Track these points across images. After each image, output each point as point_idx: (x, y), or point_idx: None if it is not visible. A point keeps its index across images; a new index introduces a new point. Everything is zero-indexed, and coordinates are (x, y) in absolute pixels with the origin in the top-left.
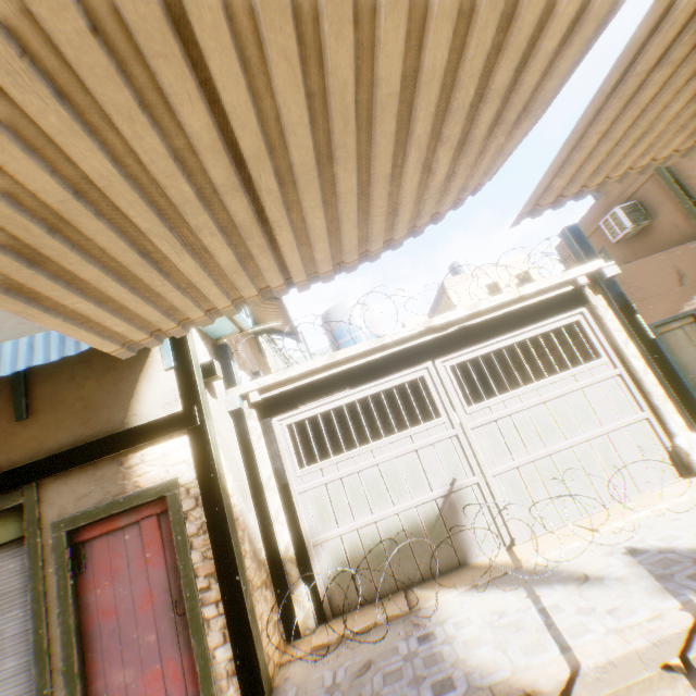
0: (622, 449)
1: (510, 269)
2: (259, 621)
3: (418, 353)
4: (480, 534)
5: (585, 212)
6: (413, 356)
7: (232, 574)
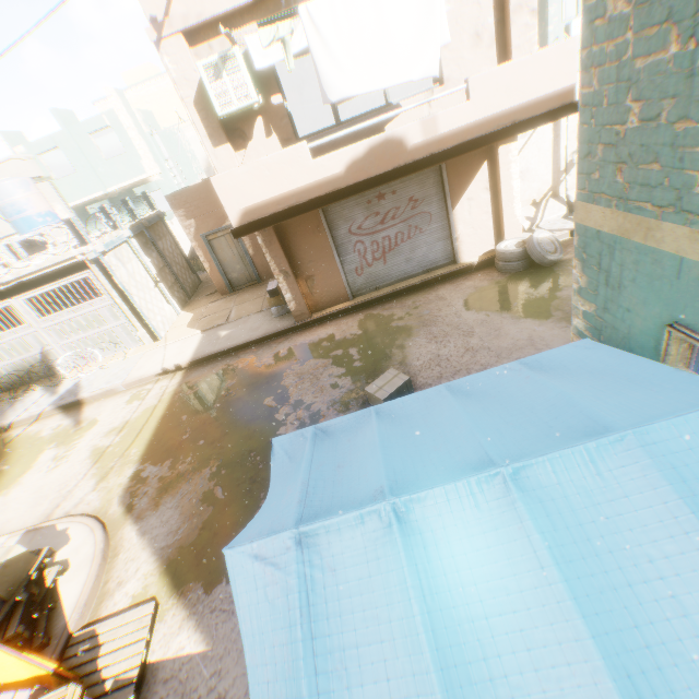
0: (119, 334)
1: None
2: None
3: (1, 296)
4: (62, 365)
5: None
6: None
7: None
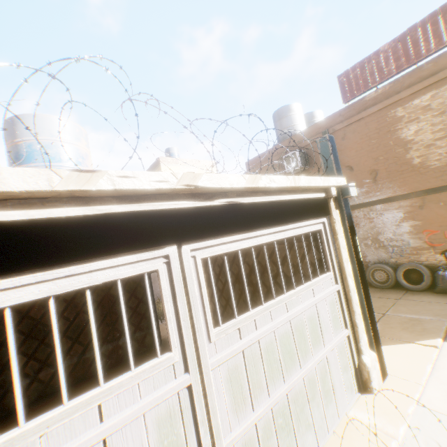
0: (334, 370)
1: (204, 167)
2: None
3: (158, 227)
4: None
5: (273, 146)
6: (149, 230)
7: None
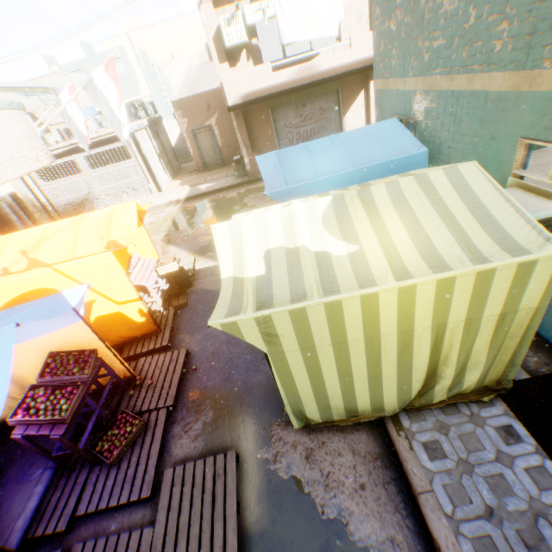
0: (137, 186)
1: None
2: (39, 218)
3: (71, 152)
4: (100, 203)
5: None
6: (69, 152)
7: (26, 211)
